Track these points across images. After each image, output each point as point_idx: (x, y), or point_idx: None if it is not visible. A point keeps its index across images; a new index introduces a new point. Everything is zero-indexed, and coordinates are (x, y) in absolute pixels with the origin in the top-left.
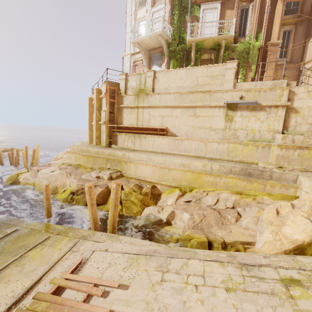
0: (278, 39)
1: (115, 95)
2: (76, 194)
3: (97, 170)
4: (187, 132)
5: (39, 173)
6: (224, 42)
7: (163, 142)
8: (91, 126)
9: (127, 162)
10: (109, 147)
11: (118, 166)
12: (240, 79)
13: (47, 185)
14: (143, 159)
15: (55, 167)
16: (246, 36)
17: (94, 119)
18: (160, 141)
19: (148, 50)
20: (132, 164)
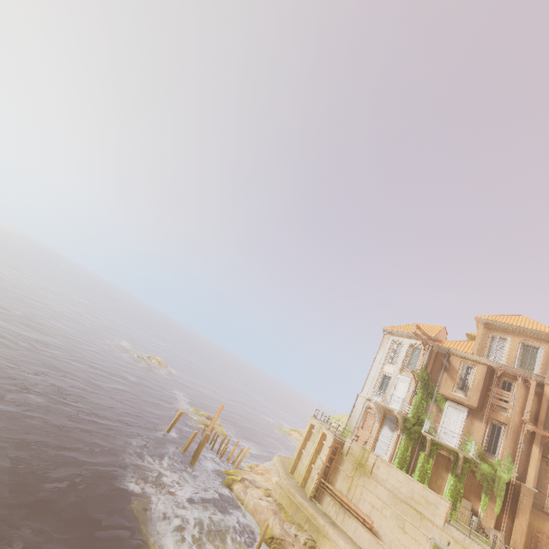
0: (547, 478)
1: (336, 452)
2: (275, 541)
3: (296, 525)
4: (391, 542)
5: (249, 492)
6: (462, 456)
7: (365, 535)
8: (300, 453)
9: (325, 536)
10: (313, 502)
11: (315, 534)
12: (481, 506)
13: (268, 524)
14: (340, 544)
15: (262, 493)
16: (496, 456)
17: (307, 448)
18: (362, 532)
19: (384, 407)
20: (328, 541)
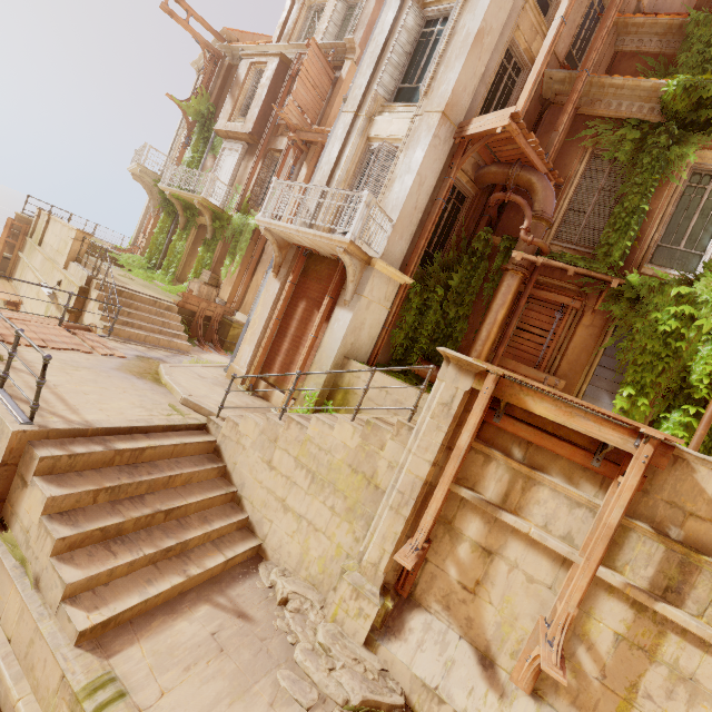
0: None
1: (21, 236)
2: None
3: None
4: None
5: None
6: (199, 205)
7: None
8: None
9: None
10: None
11: None
12: (223, 273)
13: None
14: None
15: None
16: None
17: None
18: None
19: None
20: None
